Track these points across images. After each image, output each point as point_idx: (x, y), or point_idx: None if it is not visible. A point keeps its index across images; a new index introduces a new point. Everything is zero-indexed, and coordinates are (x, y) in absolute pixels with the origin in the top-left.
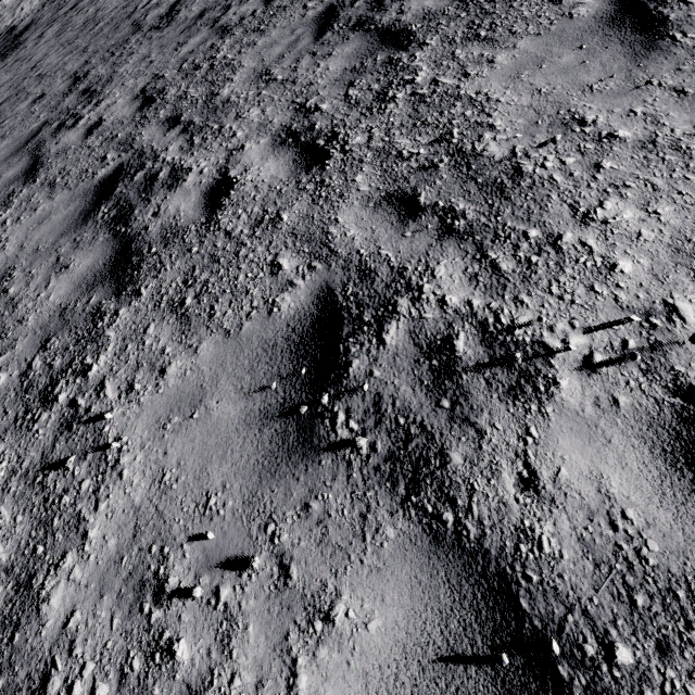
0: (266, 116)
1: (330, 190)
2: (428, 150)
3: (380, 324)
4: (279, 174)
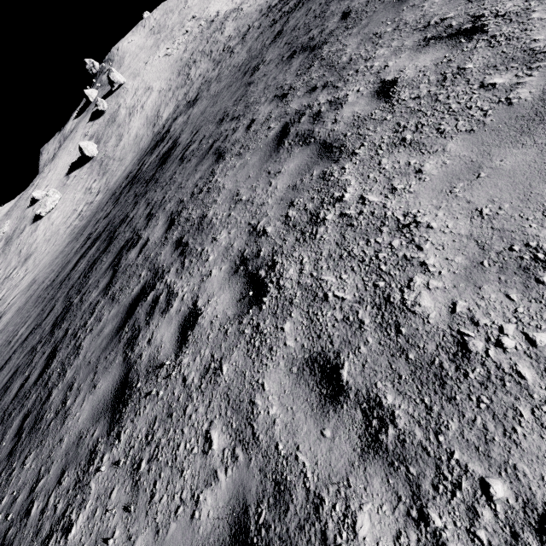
0: None
1: None
2: None
3: None
4: None
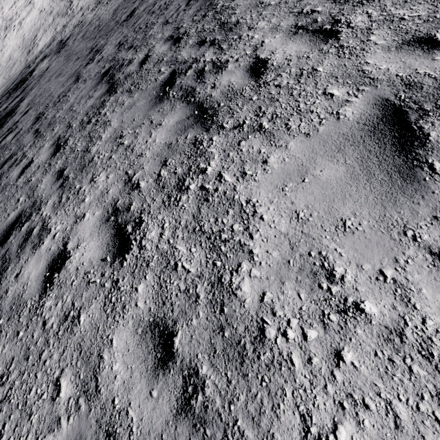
0: (164, 35)
1: (180, 47)
2: (213, 26)
3: (186, 72)
4: (165, 49)
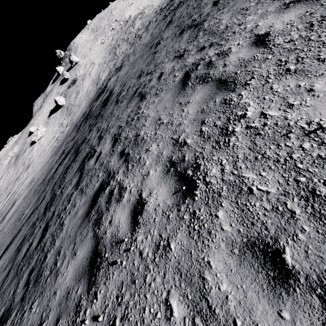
0: None
1: None
2: None
3: None
4: None
